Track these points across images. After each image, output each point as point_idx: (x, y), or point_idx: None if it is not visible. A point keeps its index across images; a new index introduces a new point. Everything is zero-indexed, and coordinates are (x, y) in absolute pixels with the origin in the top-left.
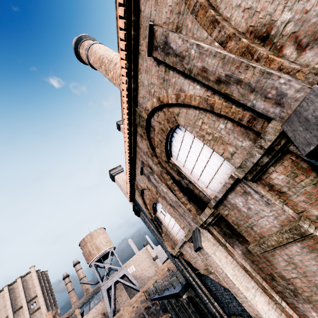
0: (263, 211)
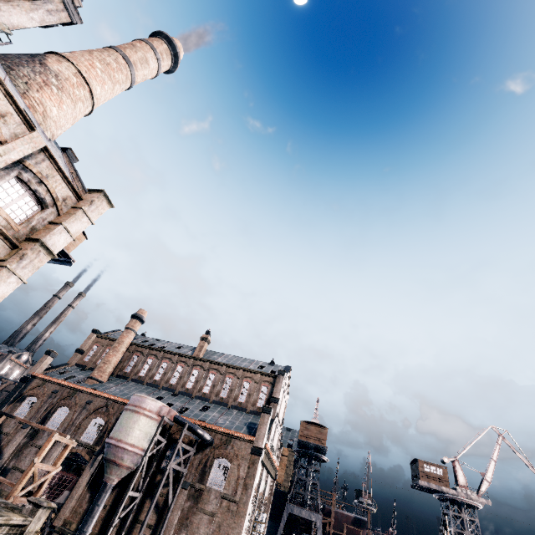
0: (44, 440)
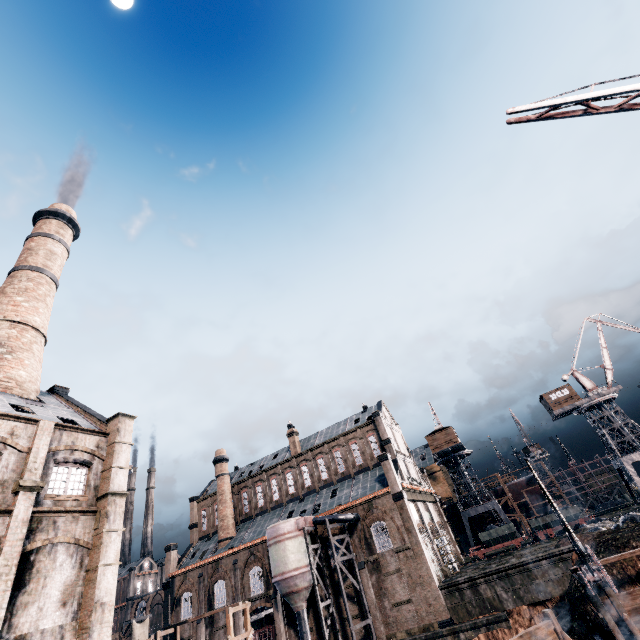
0: (223, 619)
